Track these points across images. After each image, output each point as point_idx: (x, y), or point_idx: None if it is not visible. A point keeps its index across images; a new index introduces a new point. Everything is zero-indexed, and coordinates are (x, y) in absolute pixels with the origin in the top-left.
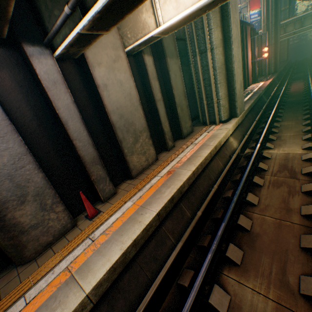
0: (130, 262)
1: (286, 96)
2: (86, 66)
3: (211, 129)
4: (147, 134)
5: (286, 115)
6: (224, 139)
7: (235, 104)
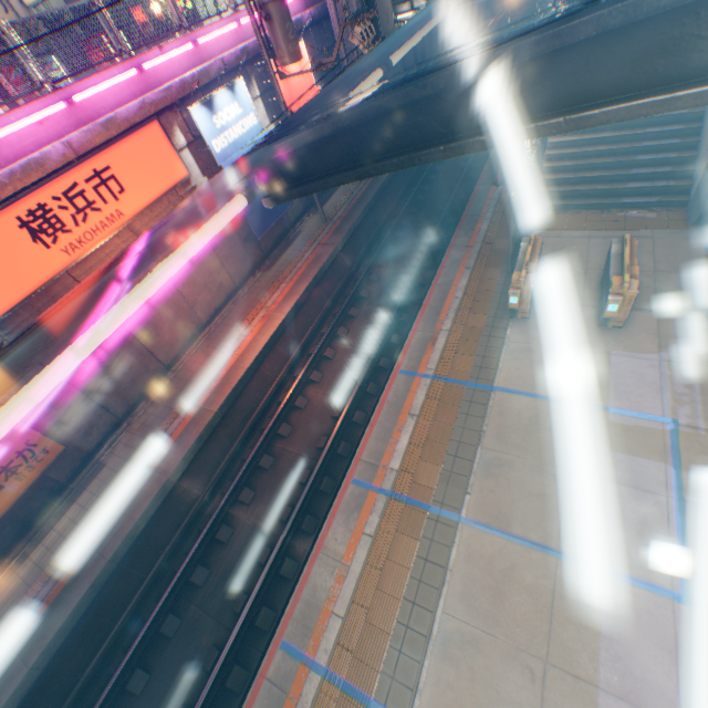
0: None
1: None
2: None
3: None
4: None
5: None
6: None
7: None
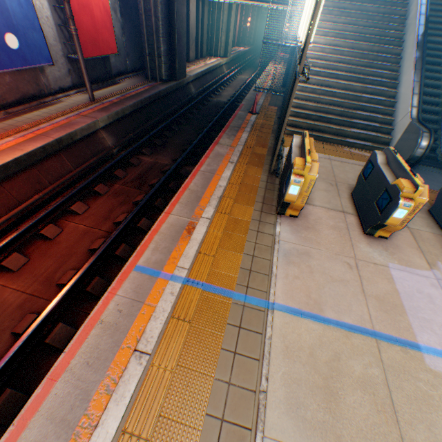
0: (202, 77)
1: (253, 63)
2: (188, 1)
3: (216, 59)
4: (195, 45)
5: (249, 70)
6: (222, 64)
7: (228, 50)
